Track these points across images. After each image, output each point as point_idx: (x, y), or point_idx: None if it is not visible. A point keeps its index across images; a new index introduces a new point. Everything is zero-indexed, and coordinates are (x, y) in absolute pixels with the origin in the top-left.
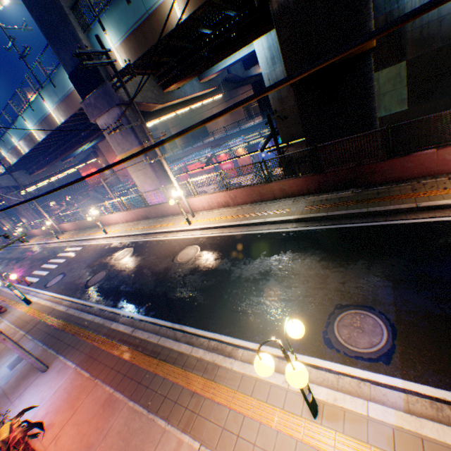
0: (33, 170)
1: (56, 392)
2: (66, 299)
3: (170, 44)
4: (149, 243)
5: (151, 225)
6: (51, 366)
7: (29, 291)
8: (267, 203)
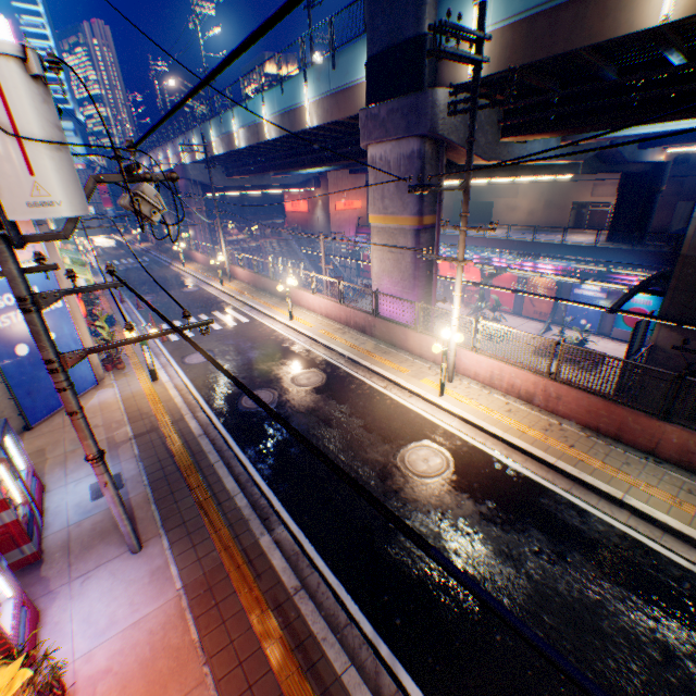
0: (233, 172)
1: (134, 626)
2: (203, 408)
3: (585, 61)
4: (356, 384)
5: (365, 349)
6: (146, 549)
7: (160, 352)
8: (627, 450)
